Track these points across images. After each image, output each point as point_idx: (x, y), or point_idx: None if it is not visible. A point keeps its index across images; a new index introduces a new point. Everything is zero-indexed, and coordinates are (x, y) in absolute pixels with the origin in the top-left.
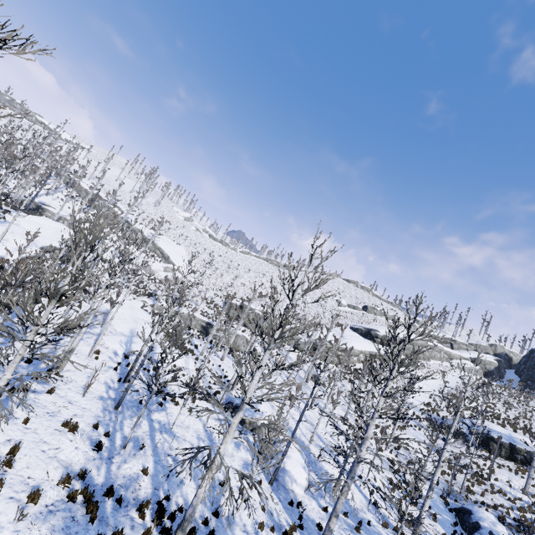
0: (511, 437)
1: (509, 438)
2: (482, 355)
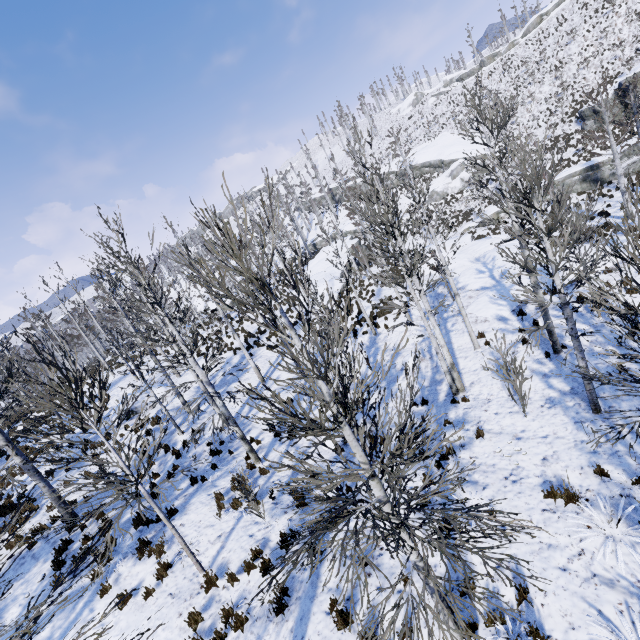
0: None
1: None
2: None
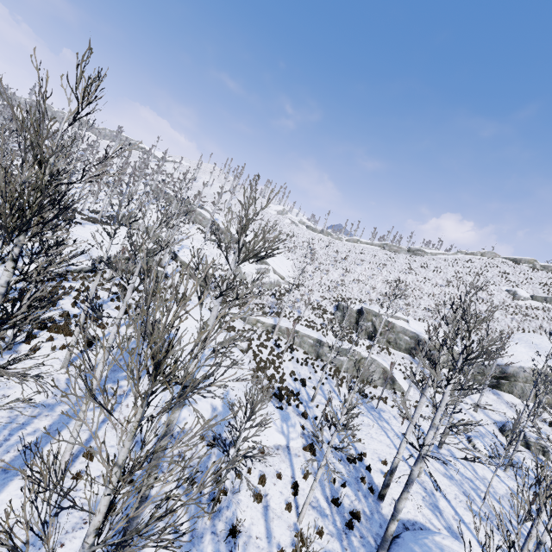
0: None
1: None
2: None
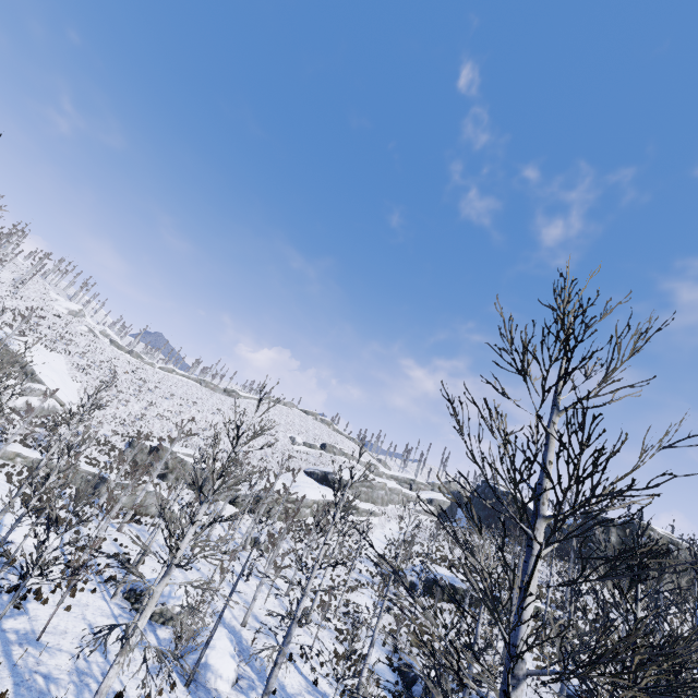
0: (453, 578)
1: (451, 579)
2: (421, 493)
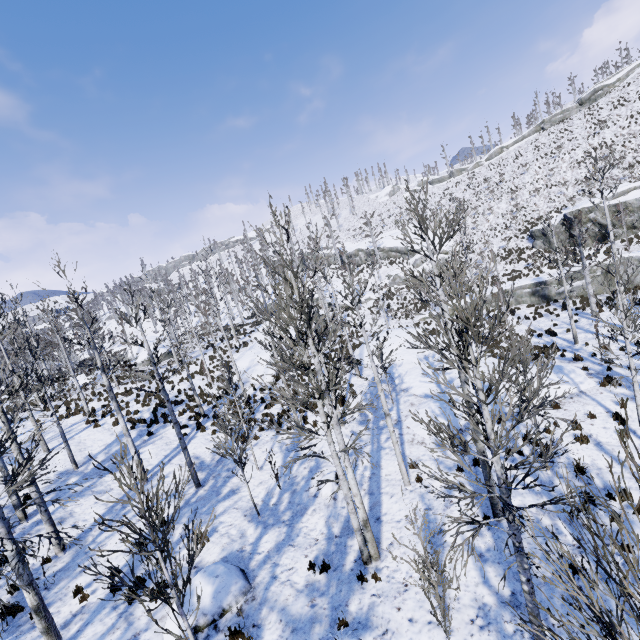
0: None
1: None
2: None
